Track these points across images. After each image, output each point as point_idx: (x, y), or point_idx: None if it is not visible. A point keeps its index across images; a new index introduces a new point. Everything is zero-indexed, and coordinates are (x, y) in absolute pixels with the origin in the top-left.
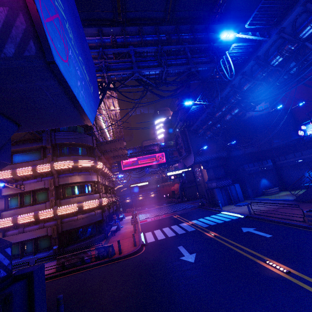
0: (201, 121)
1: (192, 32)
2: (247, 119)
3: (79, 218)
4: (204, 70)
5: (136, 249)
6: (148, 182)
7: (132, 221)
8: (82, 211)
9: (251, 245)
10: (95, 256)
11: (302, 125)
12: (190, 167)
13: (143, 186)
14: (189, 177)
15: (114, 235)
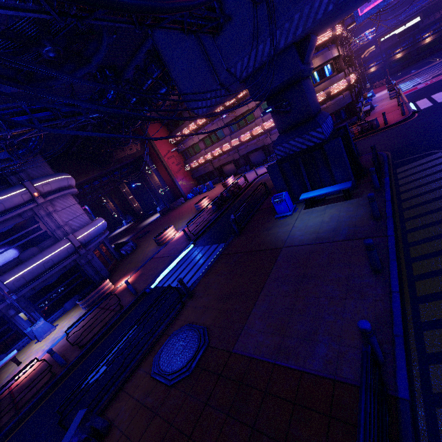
0: None
1: None
2: None
3: (328, 106)
4: None
5: (406, 117)
6: (420, 17)
7: (391, 94)
8: (329, 98)
9: None
10: (359, 131)
11: None
12: None
13: (408, 30)
14: None
15: (369, 115)
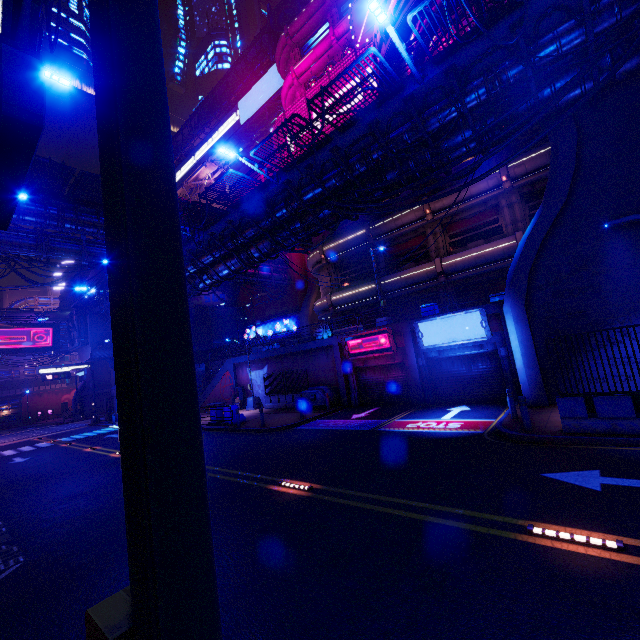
0: (107, 306)
1: (100, 214)
2: (192, 309)
3: None
4: (103, 263)
5: None
6: None
7: None
8: None
9: (95, 443)
10: None
11: (248, 328)
12: (90, 363)
13: None
14: (98, 378)
15: None
